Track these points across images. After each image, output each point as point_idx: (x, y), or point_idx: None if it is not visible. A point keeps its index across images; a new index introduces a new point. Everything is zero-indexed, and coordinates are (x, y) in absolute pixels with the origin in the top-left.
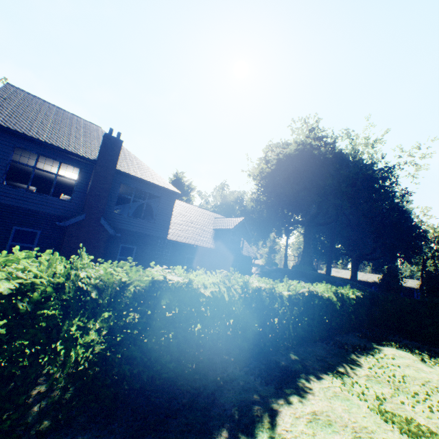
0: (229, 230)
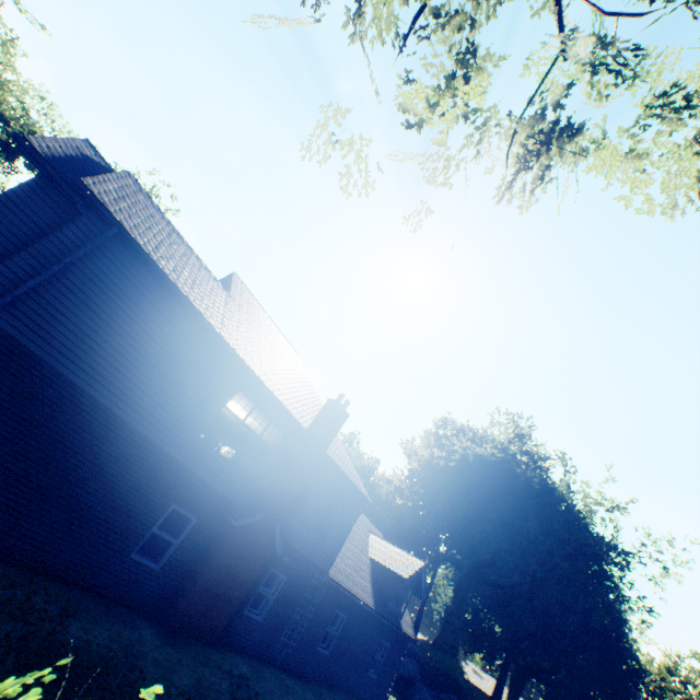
0: (401, 579)
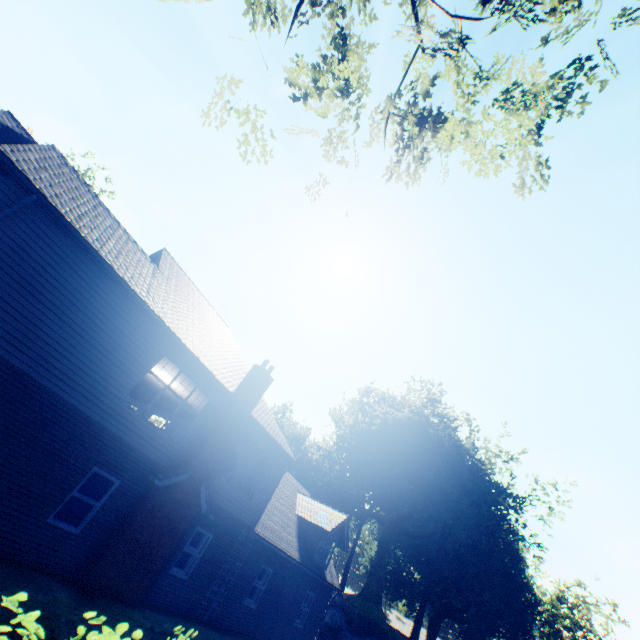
0: (325, 532)
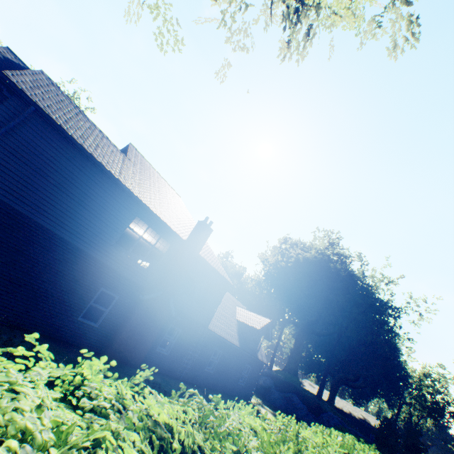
0: (256, 330)
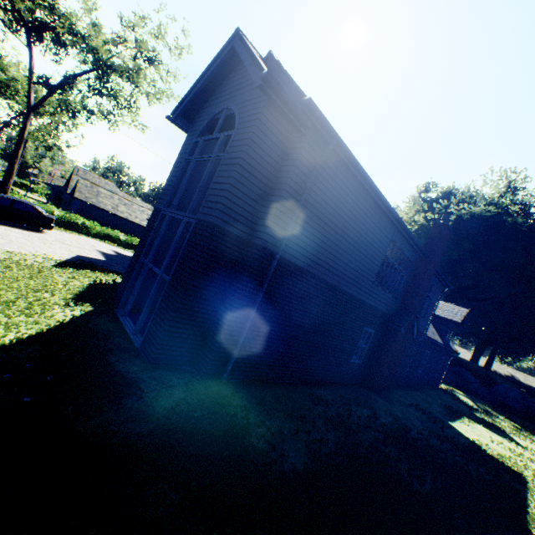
0: (456, 324)
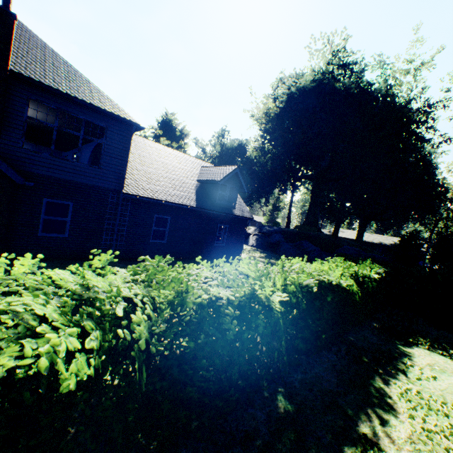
0: (216, 183)
